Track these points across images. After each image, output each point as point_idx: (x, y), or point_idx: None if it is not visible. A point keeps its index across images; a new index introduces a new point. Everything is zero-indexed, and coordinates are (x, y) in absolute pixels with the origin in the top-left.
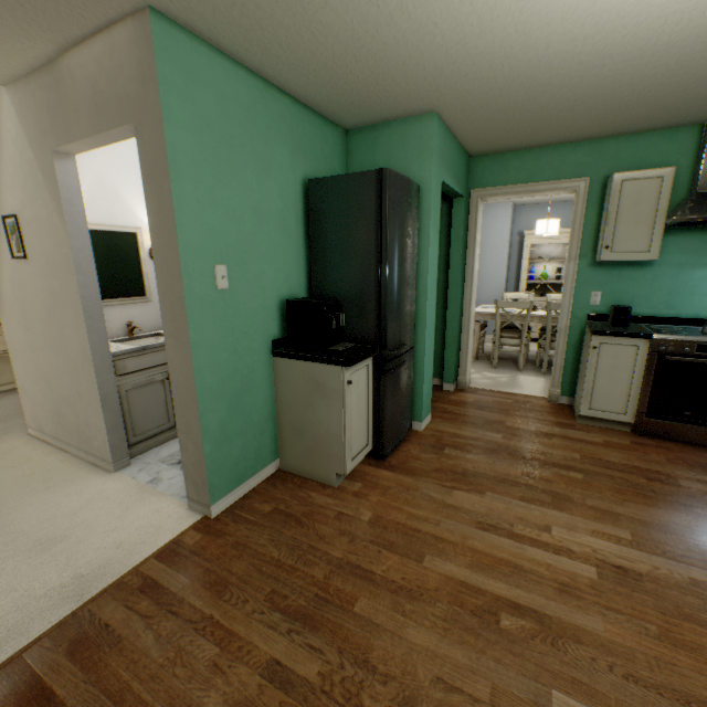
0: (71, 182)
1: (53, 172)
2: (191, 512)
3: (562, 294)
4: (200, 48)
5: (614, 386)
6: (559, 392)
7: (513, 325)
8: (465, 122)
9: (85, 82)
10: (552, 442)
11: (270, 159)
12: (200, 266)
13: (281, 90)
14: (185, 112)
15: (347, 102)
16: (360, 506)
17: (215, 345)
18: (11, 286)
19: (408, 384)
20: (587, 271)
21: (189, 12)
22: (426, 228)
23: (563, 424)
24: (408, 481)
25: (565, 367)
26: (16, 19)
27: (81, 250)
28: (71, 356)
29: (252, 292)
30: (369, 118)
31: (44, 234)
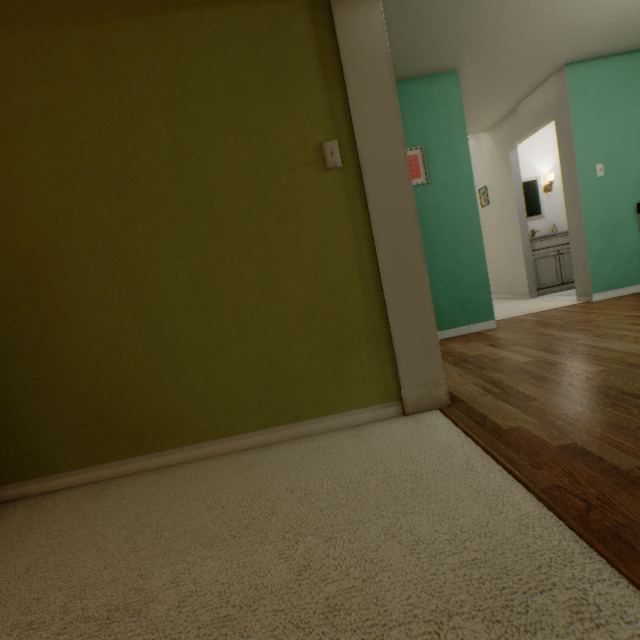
0: (514, 159)
1: (507, 158)
2: (578, 301)
3: None
4: (587, 65)
5: None
6: None
7: None
8: None
9: (528, 111)
10: None
11: (632, 95)
12: (586, 168)
13: None
14: (578, 98)
15: None
16: None
17: (594, 207)
18: None
19: None
20: None
21: (582, 55)
22: None
23: None
24: None
25: None
26: (506, 102)
27: (517, 189)
28: (507, 244)
29: (619, 176)
30: None
31: (499, 189)
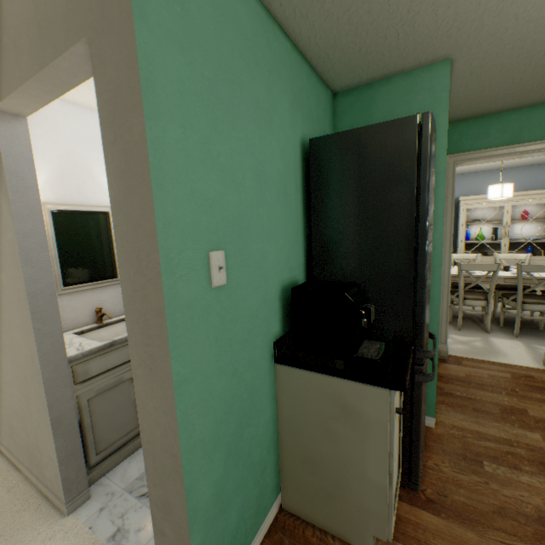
0: (19, 150)
1: None
2: None
3: None
4: None
5: None
6: None
7: (464, 284)
8: (475, 73)
9: None
10: None
11: (271, 110)
12: (188, 255)
13: (281, 28)
14: (168, 12)
15: (354, 46)
16: None
17: (208, 371)
18: None
19: None
20: None
21: None
22: (440, 191)
23: None
24: (471, 539)
25: None
26: None
27: (30, 234)
28: (19, 363)
29: (252, 282)
30: (368, 73)
31: None
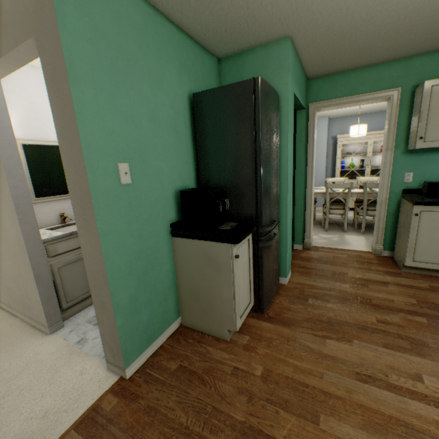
0: None
1: None
2: (109, 373)
3: (382, 175)
4: None
5: (433, 243)
6: (382, 248)
7: (335, 200)
8: (311, 46)
9: None
10: (390, 289)
11: (161, 75)
12: (104, 164)
13: (167, 18)
14: (80, 22)
15: (221, 29)
16: (251, 360)
17: (122, 232)
18: None
19: (276, 250)
20: (401, 157)
21: None
22: (285, 129)
23: (392, 273)
24: (286, 331)
25: (385, 229)
26: None
27: (10, 158)
28: (10, 244)
29: (152, 185)
30: (237, 46)
31: None
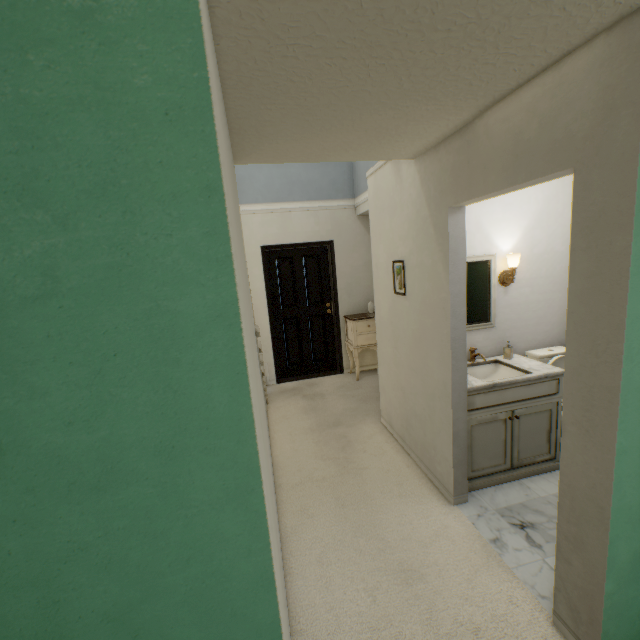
0: (457, 233)
1: (444, 227)
2: (557, 634)
3: None
4: None
5: None
6: None
7: None
8: None
9: (503, 135)
10: None
11: None
12: None
13: None
14: None
15: None
16: None
17: None
18: (388, 312)
19: None
20: None
21: None
22: None
23: None
24: None
25: None
26: (455, 101)
27: (456, 295)
28: (428, 383)
29: None
30: None
31: (424, 278)
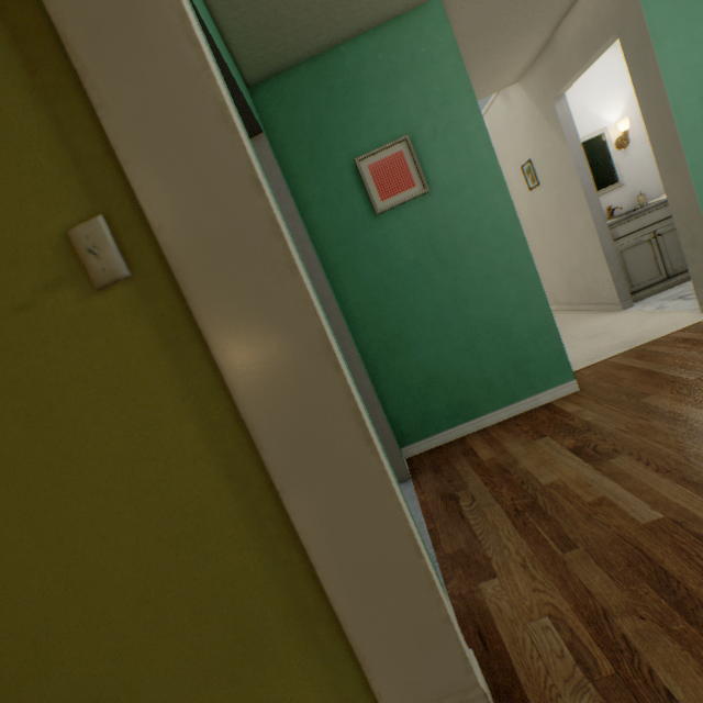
0: (564, 114)
1: (553, 114)
2: None
3: None
4: None
5: None
6: None
7: None
8: None
9: (573, 35)
10: None
11: None
12: (686, 103)
13: None
14: None
15: None
16: None
17: None
18: (528, 211)
19: None
20: None
21: None
22: None
23: None
24: None
25: None
26: (536, 31)
27: (576, 156)
28: (576, 236)
29: None
30: None
31: (549, 161)
